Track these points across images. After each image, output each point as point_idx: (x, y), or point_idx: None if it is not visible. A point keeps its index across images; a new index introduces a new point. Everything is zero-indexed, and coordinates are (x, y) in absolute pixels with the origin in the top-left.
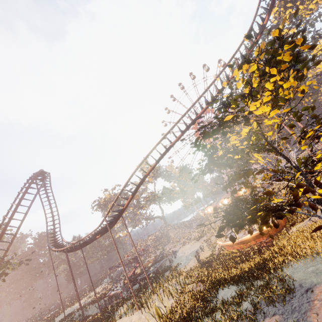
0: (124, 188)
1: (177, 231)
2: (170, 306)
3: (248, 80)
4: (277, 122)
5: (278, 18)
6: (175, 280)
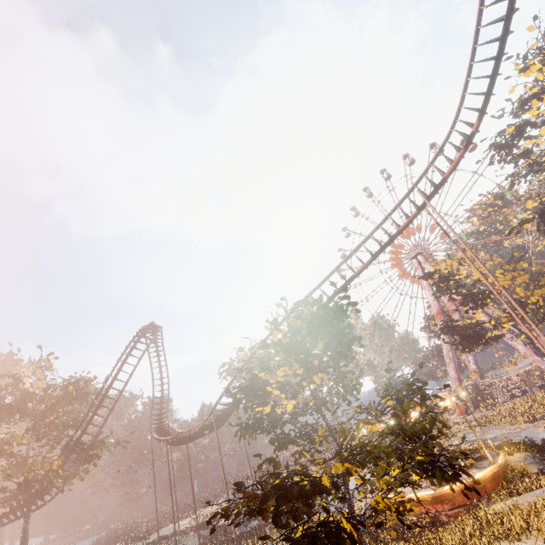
0: (237, 375)
1: None
2: None
3: (269, 357)
4: (544, 268)
5: (544, 81)
6: None
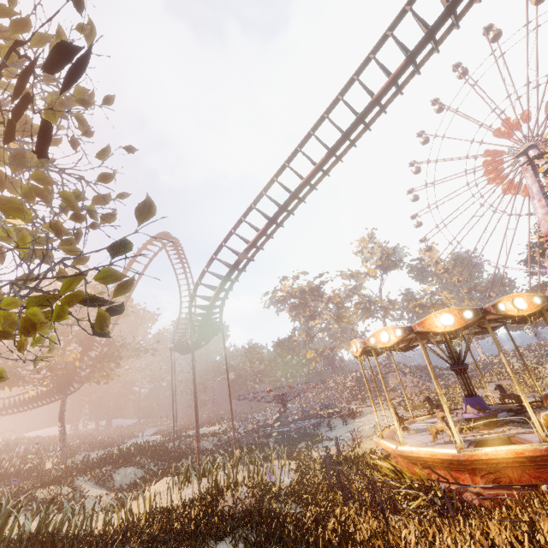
0: (205, 269)
1: (406, 379)
2: (170, 504)
3: None
4: None
5: None
6: (278, 463)
